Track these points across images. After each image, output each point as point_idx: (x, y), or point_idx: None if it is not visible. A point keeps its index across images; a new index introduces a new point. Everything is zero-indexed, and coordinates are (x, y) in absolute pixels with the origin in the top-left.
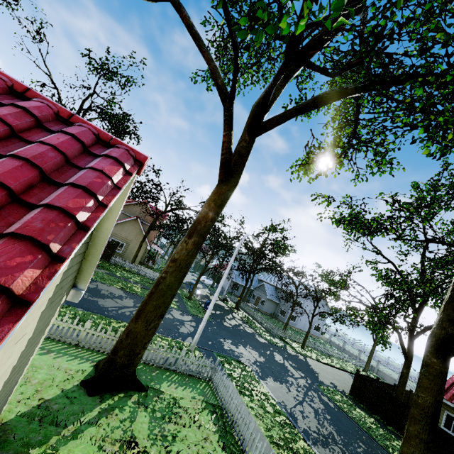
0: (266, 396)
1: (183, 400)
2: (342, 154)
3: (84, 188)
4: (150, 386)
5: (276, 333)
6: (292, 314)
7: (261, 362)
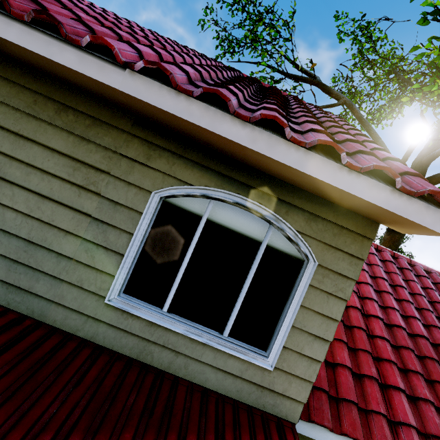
0: None
1: None
2: None
3: None
4: None
5: None
6: None
7: None
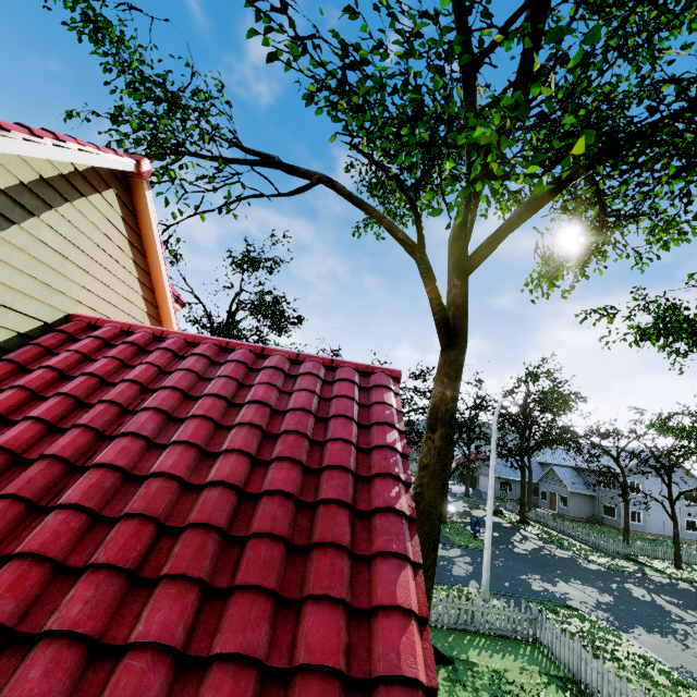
0: (644, 658)
1: (509, 673)
2: (598, 243)
3: (385, 423)
4: (453, 657)
5: (613, 550)
6: (629, 509)
7: (608, 604)
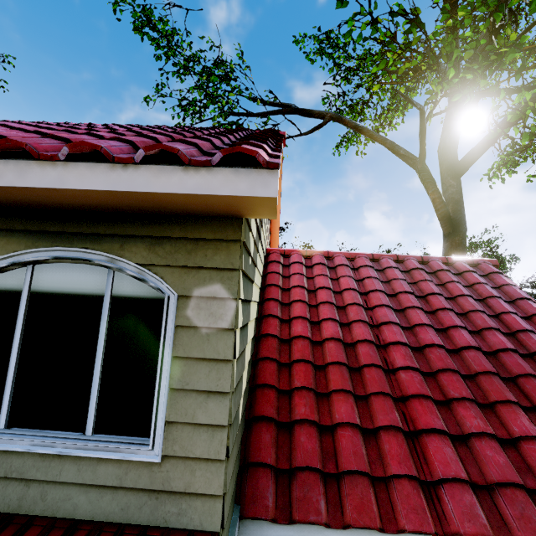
0: None
1: None
2: None
3: (524, 298)
4: None
5: None
6: None
7: None
